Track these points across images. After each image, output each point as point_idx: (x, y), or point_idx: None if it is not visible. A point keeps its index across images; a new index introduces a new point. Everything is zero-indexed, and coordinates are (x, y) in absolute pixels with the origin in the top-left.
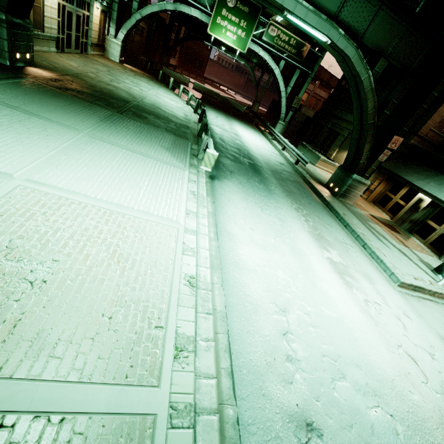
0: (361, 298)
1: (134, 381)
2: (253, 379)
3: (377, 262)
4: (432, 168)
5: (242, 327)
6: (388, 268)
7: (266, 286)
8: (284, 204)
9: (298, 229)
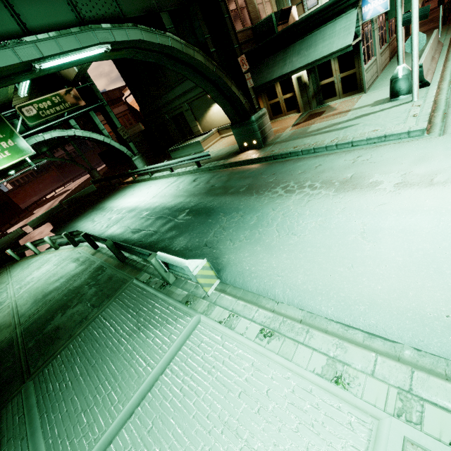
0: None
1: None
2: None
3: (383, 141)
4: (276, 52)
5: None
6: (400, 133)
7: None
8: (277, 202)
9: (336, 203)
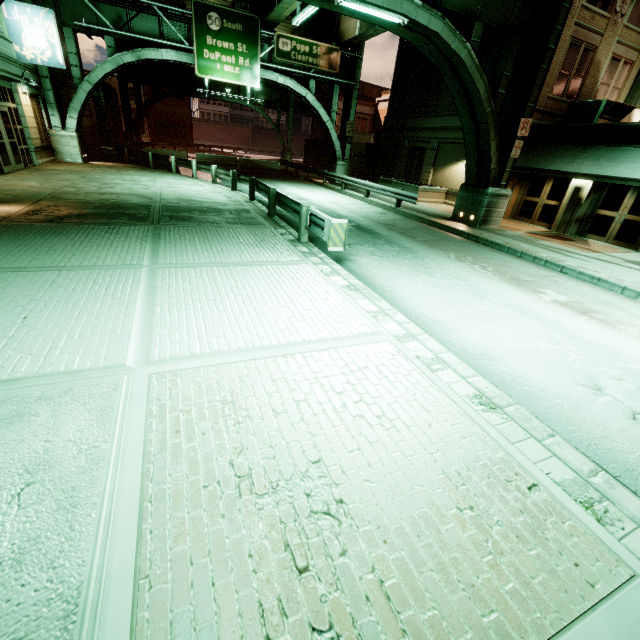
0: (636, 333)
1: (604, 586)
2: None
3: (594, 283)
4: (574, 143)
5: (589, 434)
6: (615, 285)
7: (547, 367)
8: (440, 259)
9: (489, 282)
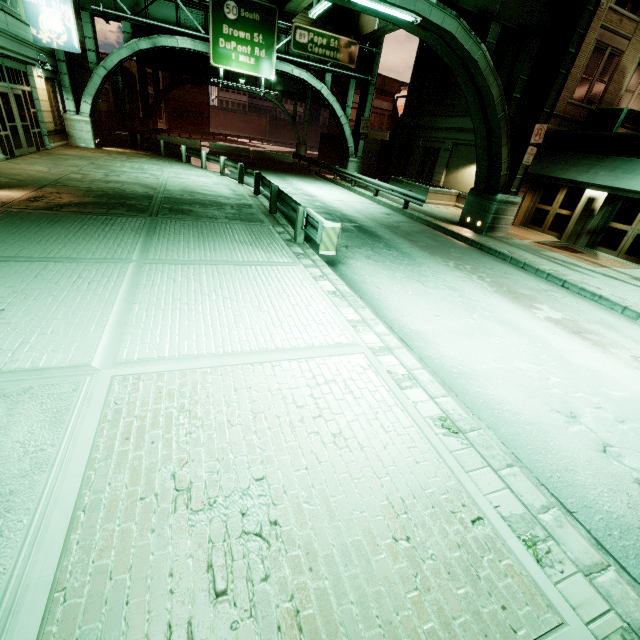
0: (627, 357)
1: (528, 632)
2: (636, 540)
3: (595, 301)
4: (591, 152)
5: (553, 465)
6: (616, 303)
7: (524, 390)
8: (438, 266)
9: (483, 294)
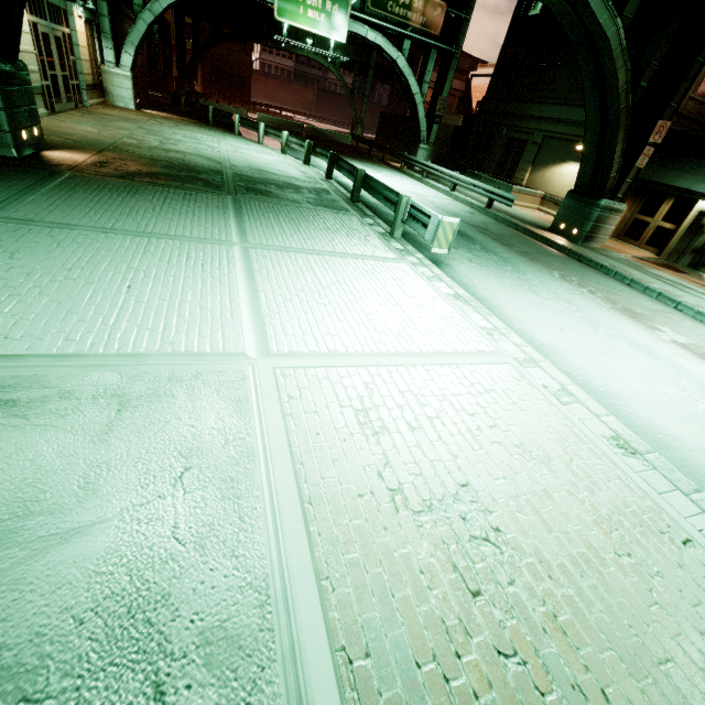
0: None
1: None
2: None
3: None
4: None
5: None
6: None
7: (676, 416)
8: (544, 276)
9: (600, 310)
